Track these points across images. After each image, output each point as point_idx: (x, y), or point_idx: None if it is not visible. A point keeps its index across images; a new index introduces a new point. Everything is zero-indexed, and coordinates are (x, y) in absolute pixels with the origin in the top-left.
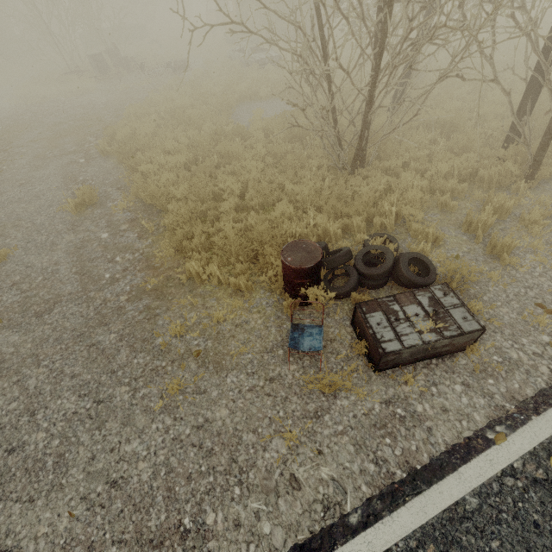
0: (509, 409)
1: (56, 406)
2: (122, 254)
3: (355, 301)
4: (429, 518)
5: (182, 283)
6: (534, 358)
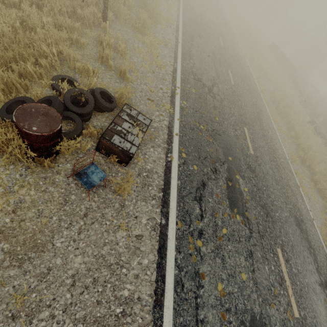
0: (166, 146)
1: None
2: None
3: (85, 134)
4: (176, 198)
5: None
6: (160, 123)
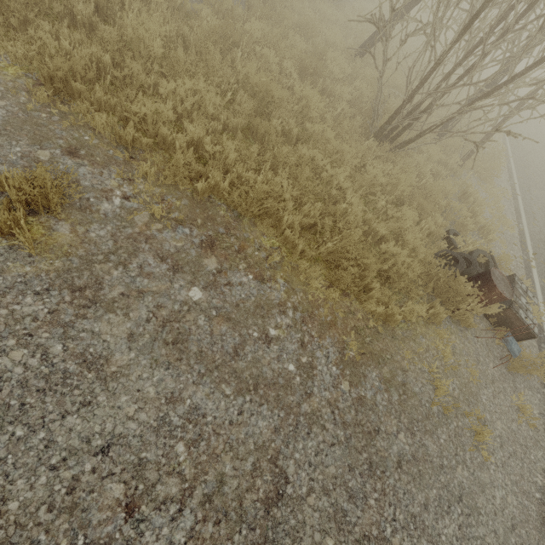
0: None
1: (446, 544)
2: (269, 320)
3: None
4: None
5: (376, 331)
6: None
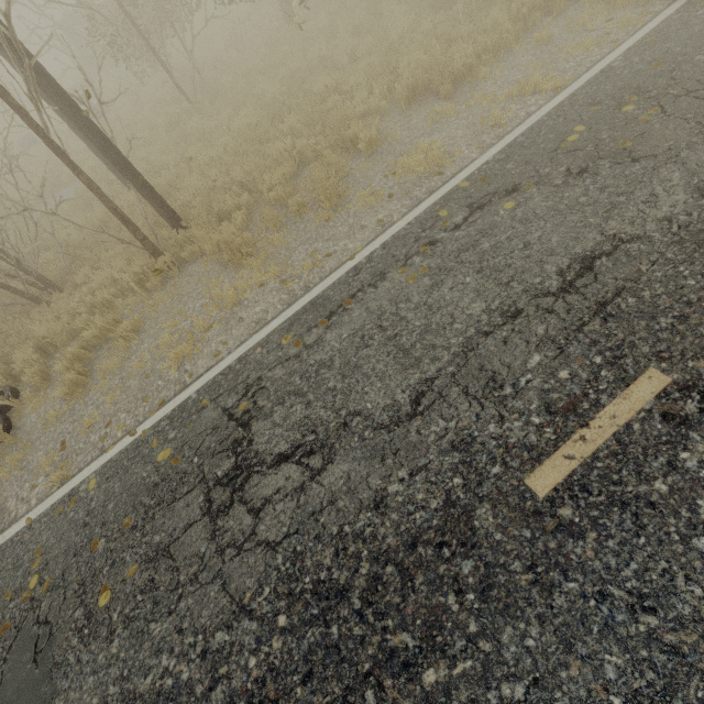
0: None
1: None
2: None
3: None
4: None
5: None
6: (18, 503)
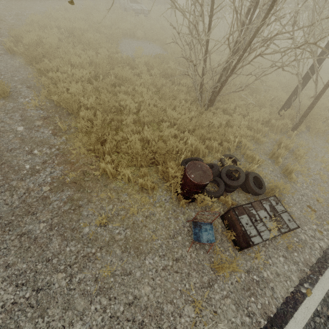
0: (307, 271)
1: None
2: (39, 147)
3: (221, 200)
4: None
5: (97, 178)
6: (312, 239)
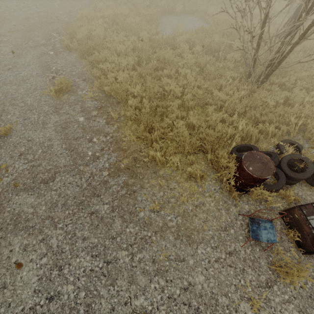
0: None
1: (76, 264)
2: (97, 135)
3: (279, 194)
4: None
5: (146, 165)
6: None
